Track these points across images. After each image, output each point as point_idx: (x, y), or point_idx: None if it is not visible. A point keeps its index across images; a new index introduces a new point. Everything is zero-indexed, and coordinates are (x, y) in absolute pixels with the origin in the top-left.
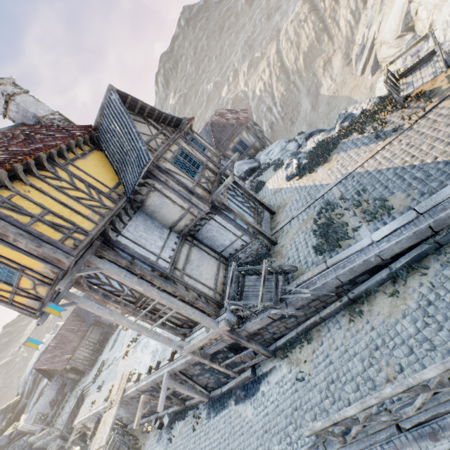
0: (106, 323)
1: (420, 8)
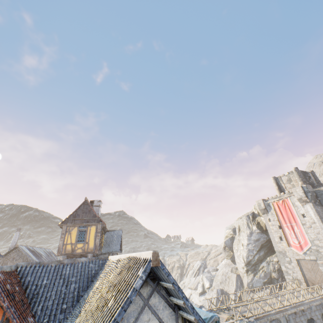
0: None
1: (193, 299)
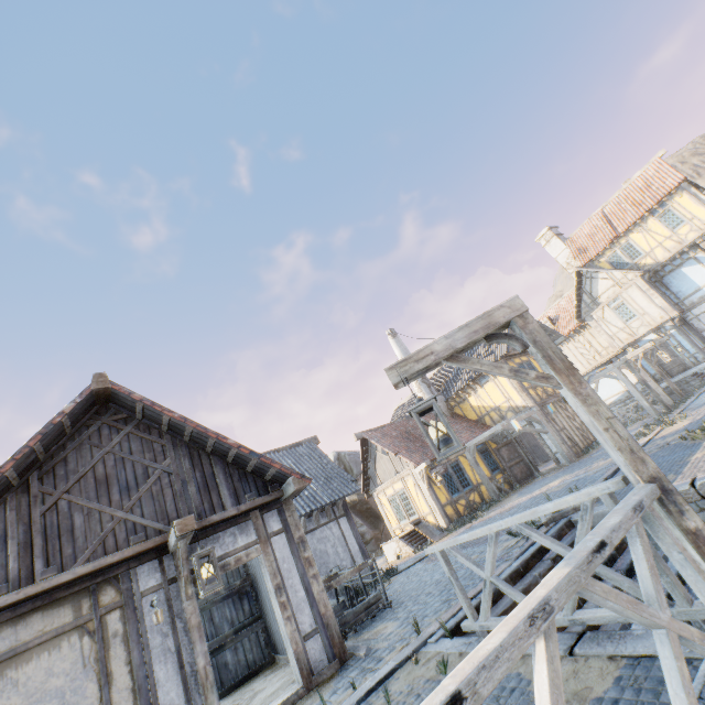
0: None
1: None
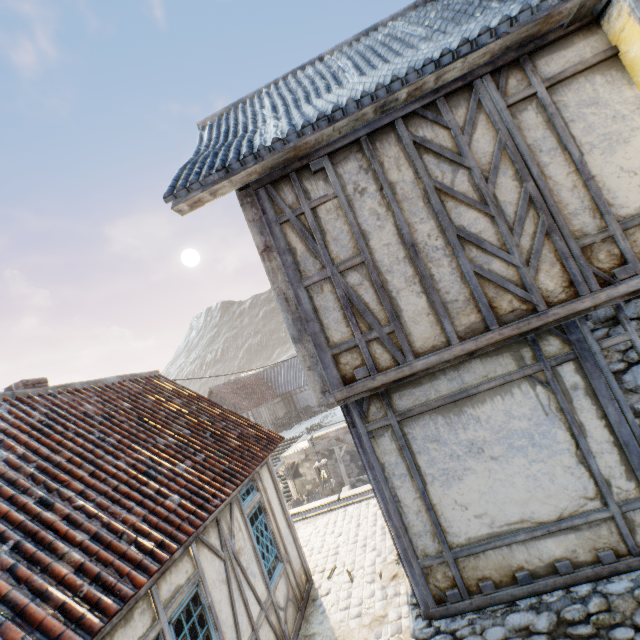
0: (297, 406)
1: None
